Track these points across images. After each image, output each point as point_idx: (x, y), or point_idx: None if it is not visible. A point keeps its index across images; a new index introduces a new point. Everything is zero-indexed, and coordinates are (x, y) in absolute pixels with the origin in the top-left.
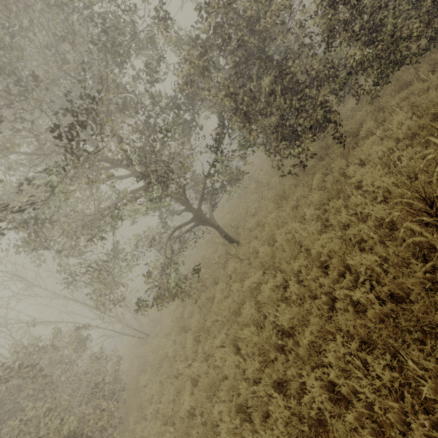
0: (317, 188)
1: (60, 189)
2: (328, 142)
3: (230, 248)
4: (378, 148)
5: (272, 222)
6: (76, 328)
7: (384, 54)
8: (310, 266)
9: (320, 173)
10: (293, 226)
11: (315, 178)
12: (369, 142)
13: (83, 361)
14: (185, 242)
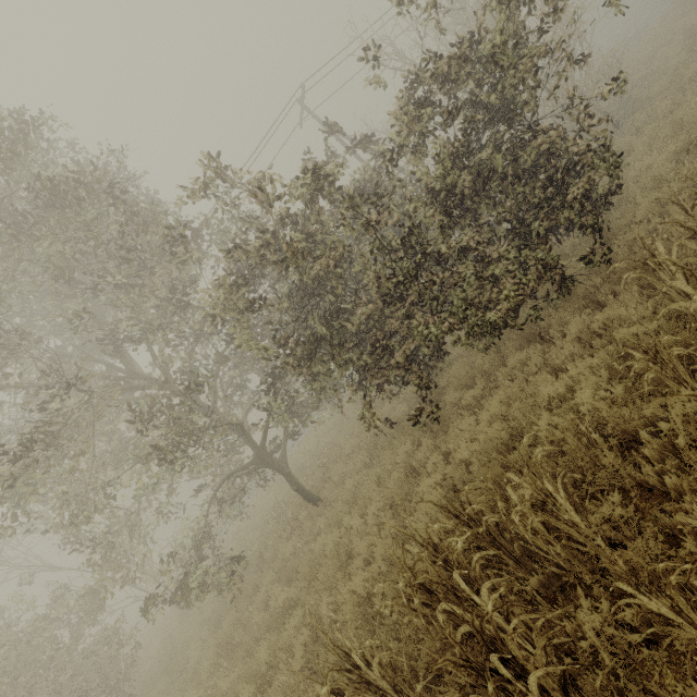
0: (404, 463)
1: (24, 479)
2: (448, 377)
3: (302, 510)
4: (463, 445)
5: (345, 496)
6: (82, 595)
7: (475, 316)
8: (333, 618)
9: (415, 438)
10: (355, 523)
11: (401, 450)
12: (465, 422)
13: (84, 644)
14: (239, 492)
